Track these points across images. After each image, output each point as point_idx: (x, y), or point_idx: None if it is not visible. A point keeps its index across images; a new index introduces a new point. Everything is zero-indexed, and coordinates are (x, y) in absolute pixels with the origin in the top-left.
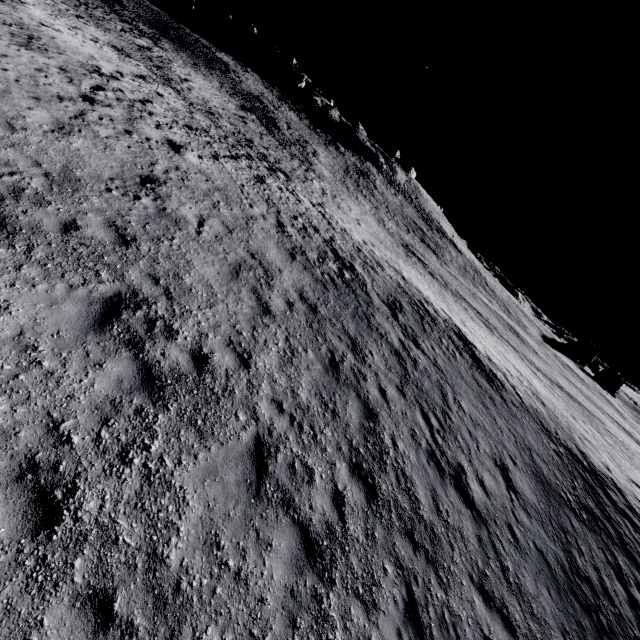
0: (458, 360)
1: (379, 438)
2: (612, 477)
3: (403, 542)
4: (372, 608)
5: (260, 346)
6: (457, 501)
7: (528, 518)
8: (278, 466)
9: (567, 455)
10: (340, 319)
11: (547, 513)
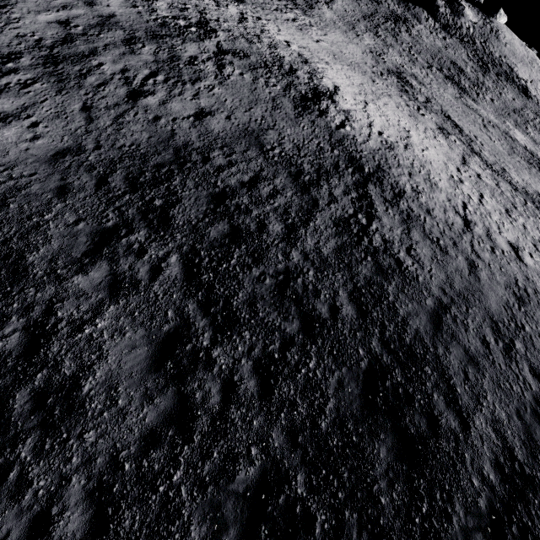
0: (271, 88)
1: (89, 60)
2: (408, 192)
3: (51, 78)
4: (4, 74)
5: (43, 15)
6: (122, 93)
7: (190, 127)
8: (2, 36)
9: (340, 156)
10: (136, 31)
11: (221, 137)
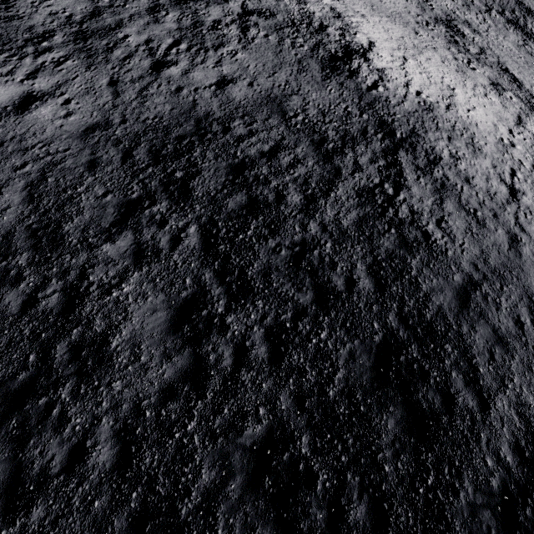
0: (297, 49)
1: (116, 33)
2: (445, 158)
3: (81, 54)
4: (40, 53)
5: None
6: (146, 65)
7: (211, 96)
8: (37, 15)
9: (369, 121)
10: None
11: (242, 106)
